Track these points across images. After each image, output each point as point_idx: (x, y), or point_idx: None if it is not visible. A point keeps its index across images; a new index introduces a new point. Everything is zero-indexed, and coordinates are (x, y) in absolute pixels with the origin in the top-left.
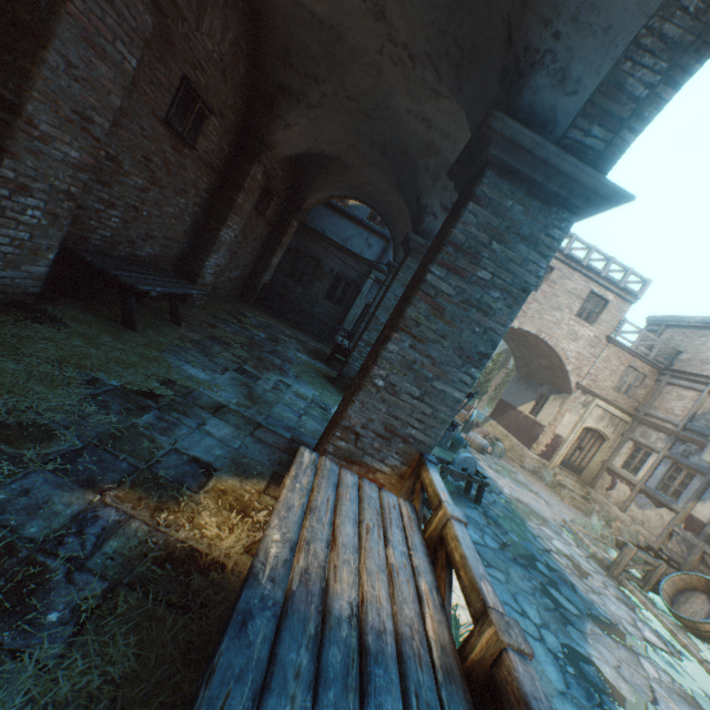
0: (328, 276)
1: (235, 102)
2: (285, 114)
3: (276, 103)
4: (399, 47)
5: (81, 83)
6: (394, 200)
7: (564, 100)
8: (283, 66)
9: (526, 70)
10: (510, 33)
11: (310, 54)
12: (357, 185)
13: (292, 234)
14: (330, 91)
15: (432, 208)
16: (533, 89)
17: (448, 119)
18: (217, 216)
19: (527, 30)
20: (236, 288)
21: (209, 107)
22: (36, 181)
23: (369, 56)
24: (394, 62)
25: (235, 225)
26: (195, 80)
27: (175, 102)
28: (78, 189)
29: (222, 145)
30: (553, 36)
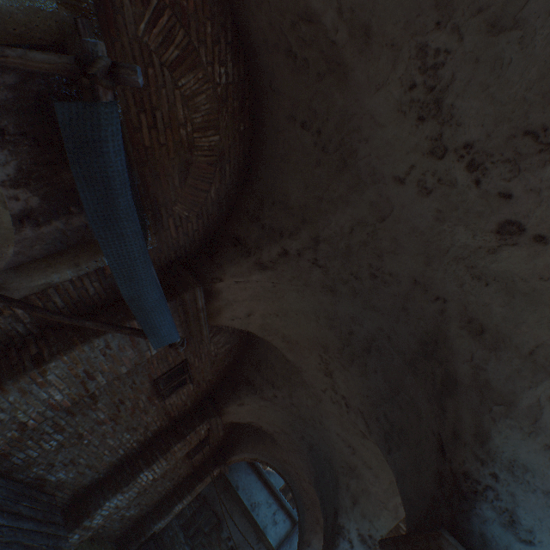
0: (223, 544)
1: (212, 377)
2: (243, 396)
3: (240, 386)
4: (339, 394)
5: (107, 356)
6: (310, 488)
7: (519, 543)
8: (254, 368)
9: (469, 493)
10: (443, 446)
11: (274, 370)
12: (280, 459)
13: (208, 481)
14: (280, 394)
15: (349, 530)
16: (480, 515)
17: (371, 454)
18: (149, 455)
19: (464, 458)
20: (123, 528)
21: (192, 378)
22: (3, 410)
23: (315, 388)
24: (333, 400)
25: (159, 468)
26: (192, 361)
27: (170, 371)
28: (36, 421)
29: (187, 401)
30: (490, 474)
